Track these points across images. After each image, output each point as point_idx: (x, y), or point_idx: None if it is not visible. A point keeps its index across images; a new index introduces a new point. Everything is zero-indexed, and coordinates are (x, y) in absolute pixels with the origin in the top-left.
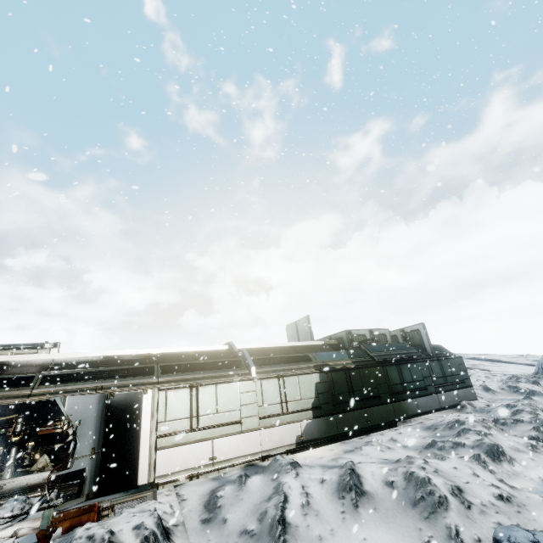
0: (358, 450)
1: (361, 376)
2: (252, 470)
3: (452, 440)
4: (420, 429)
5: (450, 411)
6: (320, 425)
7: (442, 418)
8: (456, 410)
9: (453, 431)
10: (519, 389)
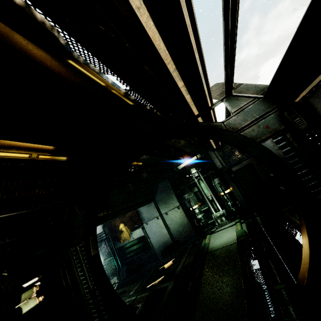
0: None
1: None
2: None
3: None
4: None
5: None
6: None
7: None
8: None
9: None
10: None
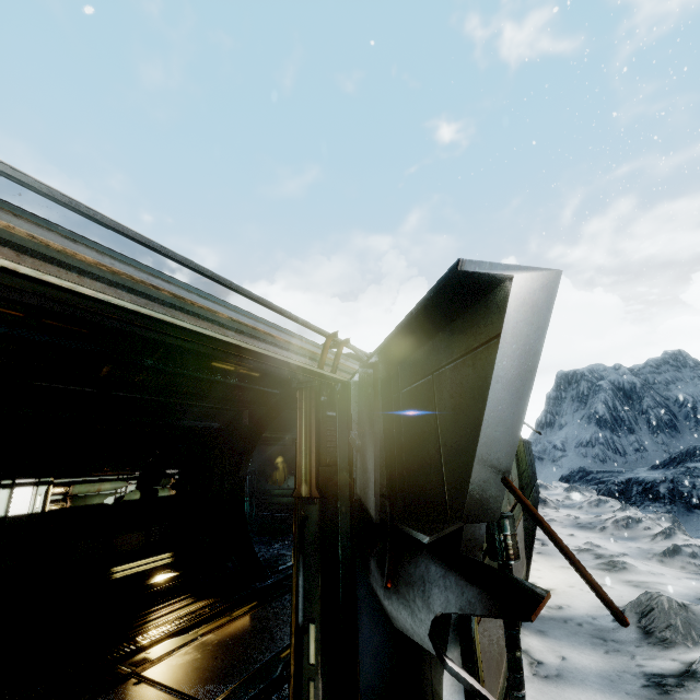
0: (633, 567)
1: (521, 451)
2: (561, 632)
3: (667, 543)
4: (574, 529)
5: (538, 506)
6: (525, 525)
7: (549, 514)
8: (541, 504)
9: (634, 531)
10: (541, 484)
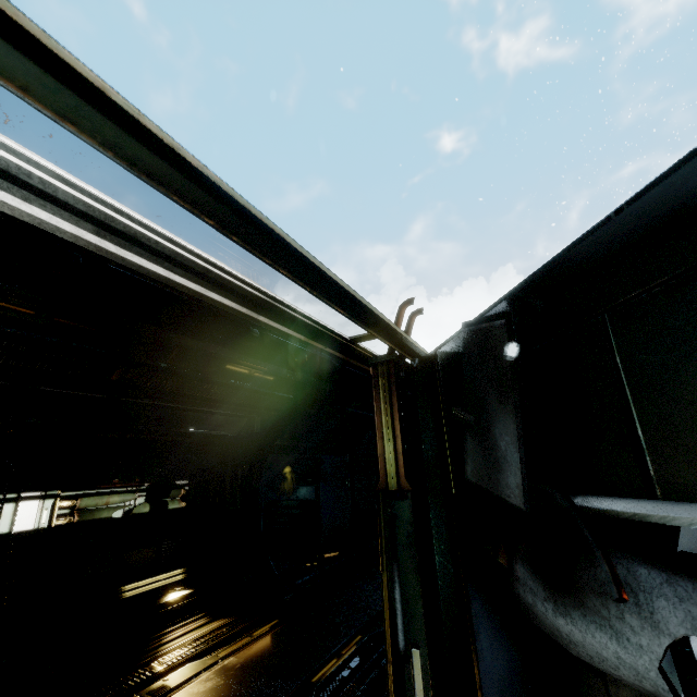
0: None
1: None
2: None
3: None
4: None
5: None
6: None
7: None
8: None
9: None
10: None
